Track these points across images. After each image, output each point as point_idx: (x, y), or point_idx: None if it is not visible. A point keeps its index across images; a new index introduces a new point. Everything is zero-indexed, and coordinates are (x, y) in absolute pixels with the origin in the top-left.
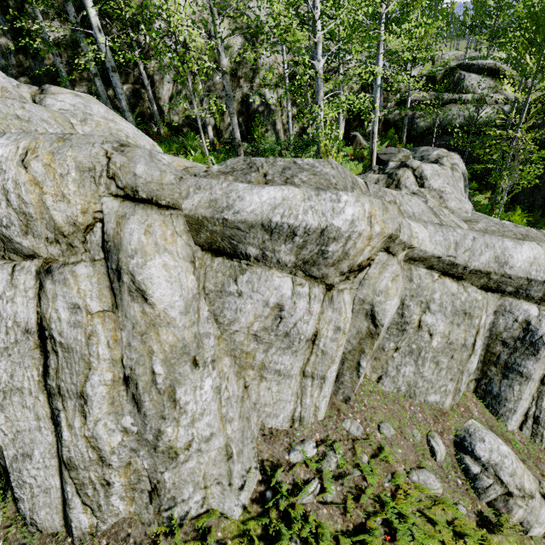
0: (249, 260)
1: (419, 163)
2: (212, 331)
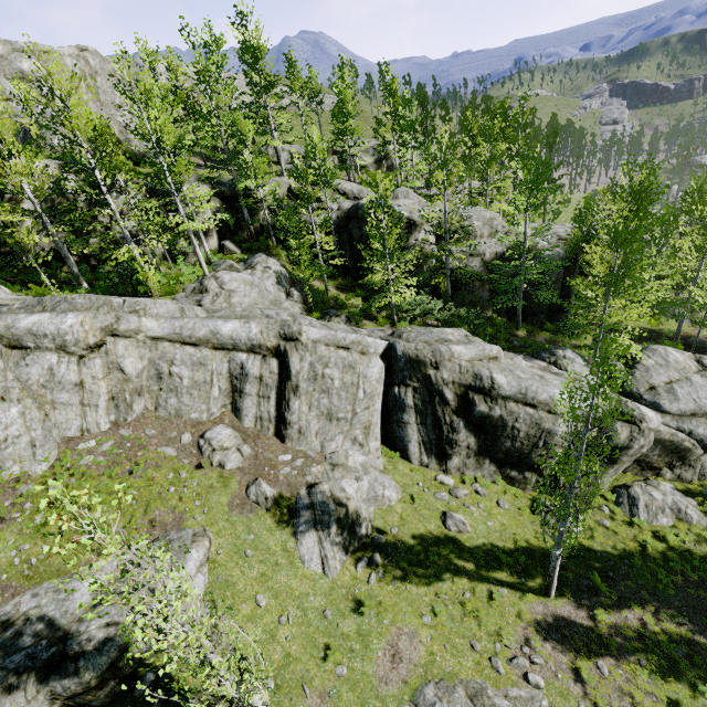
0: (31, 349)
1: (222, 273)
2: (17, 386)
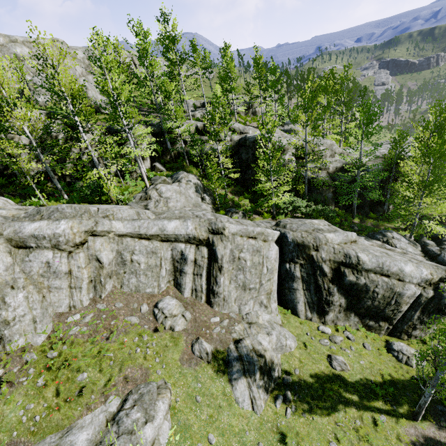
0: (33, 248)
1: (160, 185)
2: (22, 276)
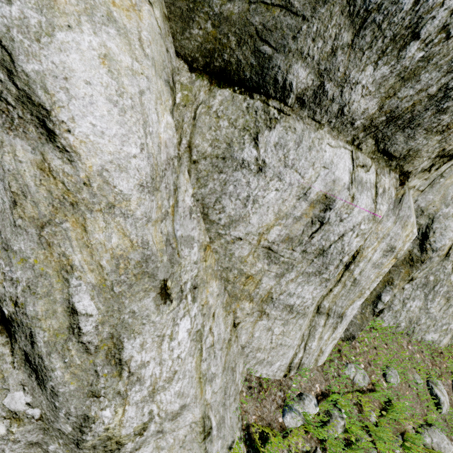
0: (284, 100)
1: None
2: (196, 235)
